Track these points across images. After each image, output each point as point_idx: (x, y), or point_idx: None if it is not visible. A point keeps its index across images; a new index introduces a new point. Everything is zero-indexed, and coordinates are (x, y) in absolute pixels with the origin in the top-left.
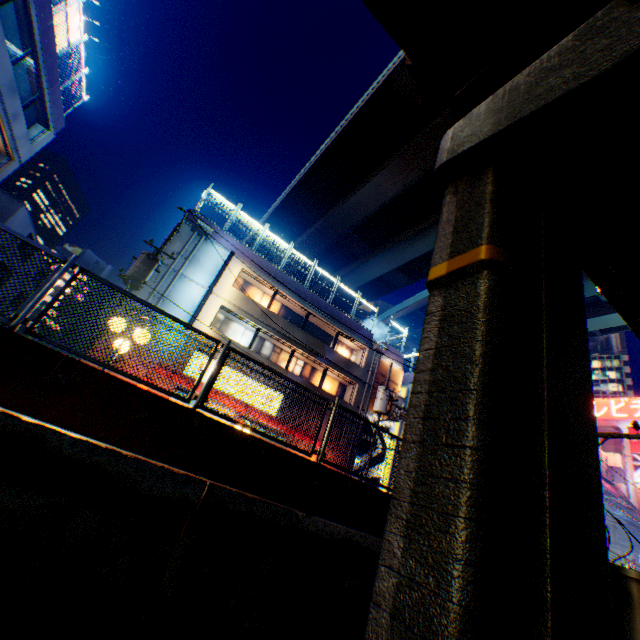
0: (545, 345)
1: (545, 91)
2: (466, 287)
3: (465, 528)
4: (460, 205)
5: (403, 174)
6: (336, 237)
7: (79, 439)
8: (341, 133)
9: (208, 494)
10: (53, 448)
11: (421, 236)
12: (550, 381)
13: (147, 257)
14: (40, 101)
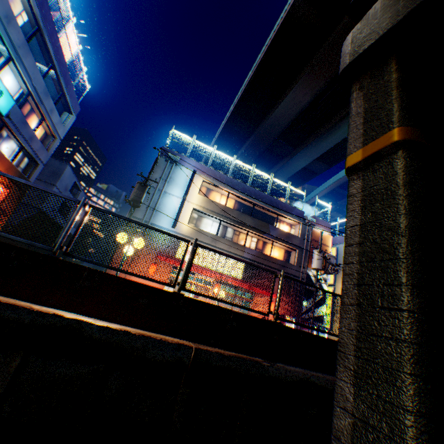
0: None
1: None
2: (383, 168)
3: (412, 383)
4: (367, 98)
5: (311, 85)
6: (266, 145)
7: (102, 326)
8: (258, 66)
9: (195, 356)
10: (87, 334)
11: (332, 130)
12: None
13: (140, 185)
14: (63, 97)
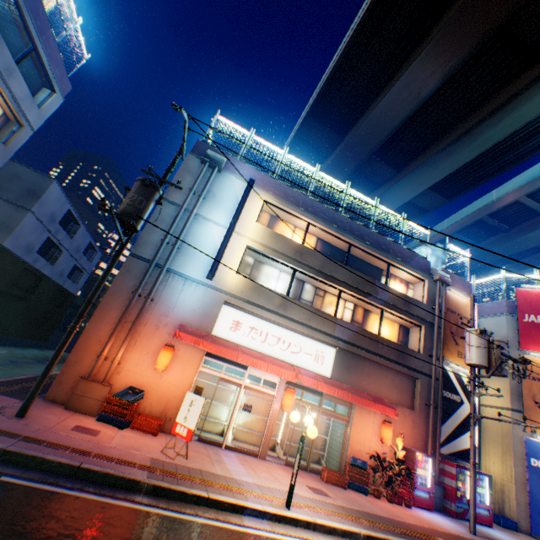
0: None
1: None
2: None
3: None
4: None
5: (445, 55)
6: (355, 164)
7: None
8: (356, 29)
9: None
10: None
11: (466, 138)
12: None
13: (141, 184)
14: (36, 56)
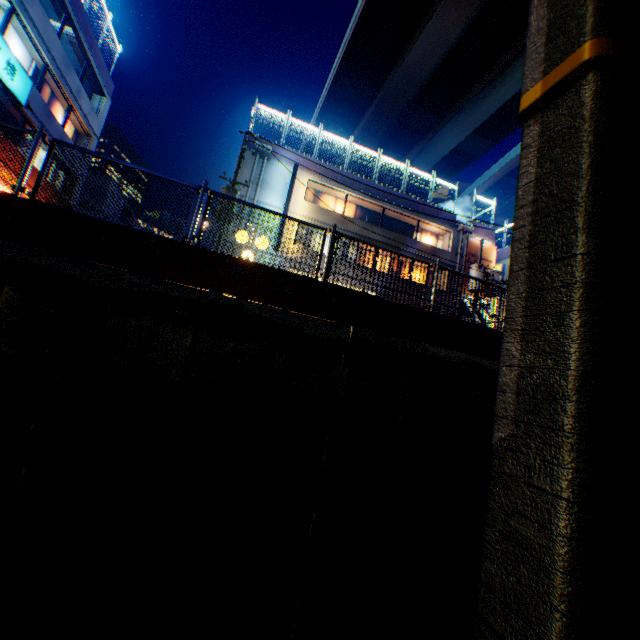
0: None
1: None
2: (567, 102)
3: (578, 318)
4: (552, 4)
5: None
6: (395, 117)
7: (261, 305)
8: None
9: (353, 335)
10: (248, 312)
11: (500, 79)
12: None
13: (227, 191)
14: (89, 69)
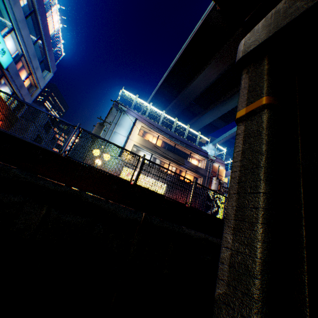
0: (299, 143)
1: (294, 10)
2: (256, 119)
3: (261, 227)
4: (250, 78)
5: (218, 68)
6: (185, 105)
7: (93, 195)
8: (183, 51)
9: (144, 218)
10: (84, 199)
11: (230, 99)
12: (303, 160)
13: (99, 125)
14: (45, 59)
